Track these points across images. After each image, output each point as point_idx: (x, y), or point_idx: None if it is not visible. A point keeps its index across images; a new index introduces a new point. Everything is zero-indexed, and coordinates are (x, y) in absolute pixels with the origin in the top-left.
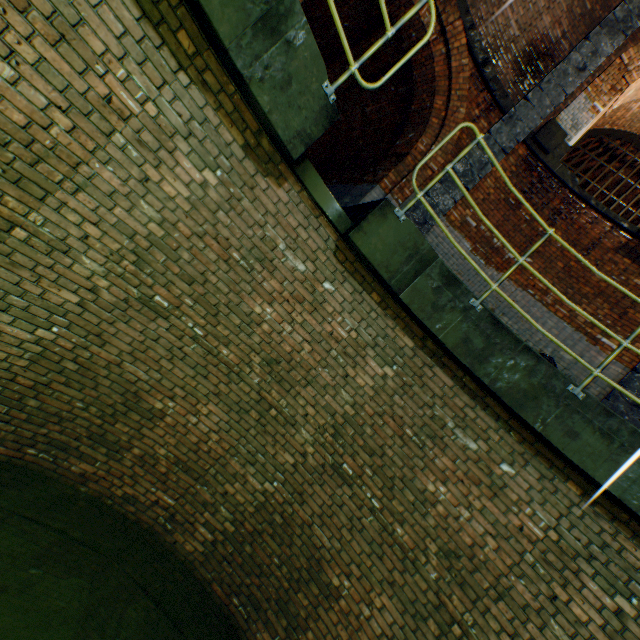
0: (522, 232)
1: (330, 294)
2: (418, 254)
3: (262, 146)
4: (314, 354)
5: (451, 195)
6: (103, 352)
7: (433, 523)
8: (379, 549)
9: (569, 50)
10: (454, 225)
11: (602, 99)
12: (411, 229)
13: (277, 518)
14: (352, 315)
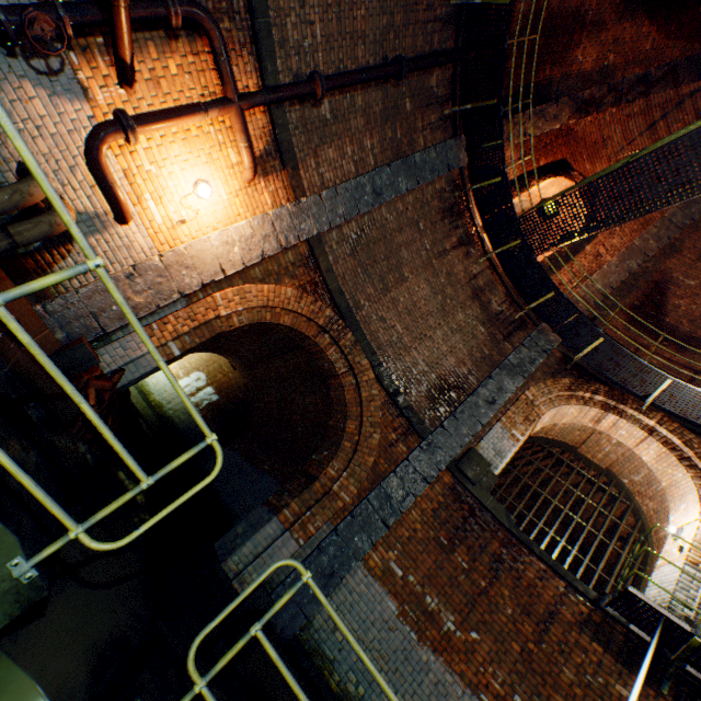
0: (461, 586)
1: None
2: None
3: None
4: None
5: (367, 533)
6: None
7: None
8: None
9: (478, 383)
10: (375, 572)
11: (519, 427)
12: None
13: None
14: None
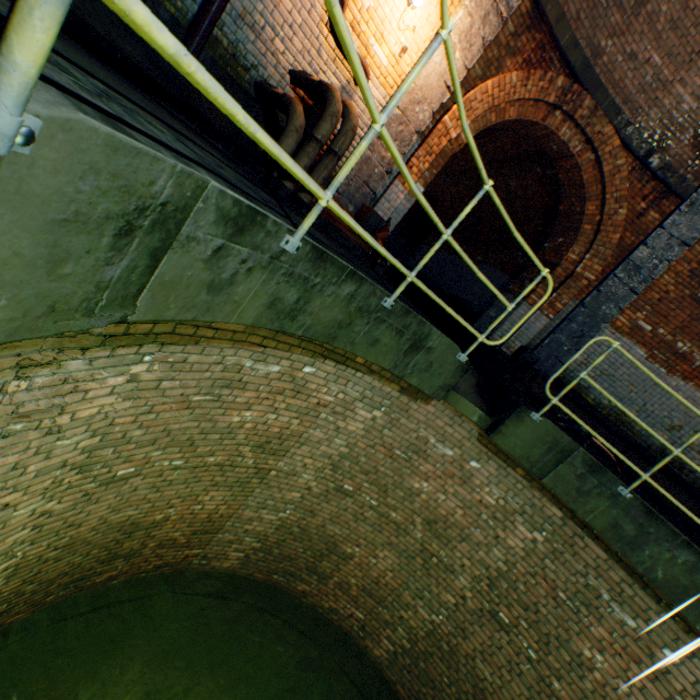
0: None
1: (476, 470)
2: (558, 446)
3: (412, 385)
4: (466, 516)
5: (614, 302)
6: (314, 520)
7: (590, 687)
8: (537, 696)
9: None
10: (621, 331)
11: None
12: (548, 426)
13: (444, 645)
14: (498, 486)
